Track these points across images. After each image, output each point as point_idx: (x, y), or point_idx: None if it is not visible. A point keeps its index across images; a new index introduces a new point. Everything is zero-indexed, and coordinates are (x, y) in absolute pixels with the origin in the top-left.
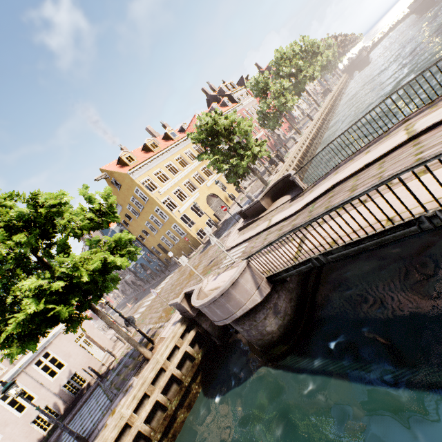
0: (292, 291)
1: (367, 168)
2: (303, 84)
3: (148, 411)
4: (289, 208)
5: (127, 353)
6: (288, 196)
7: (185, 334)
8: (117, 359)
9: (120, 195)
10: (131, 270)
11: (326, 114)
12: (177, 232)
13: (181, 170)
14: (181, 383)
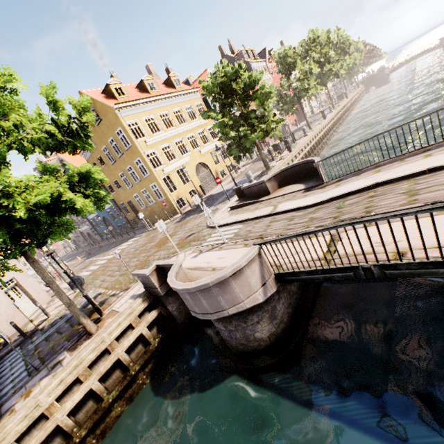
0: (292, 294)
1: (430, 173)
2: (327, 78)
3: (76, 401)
4: (304, 199)
5: (64, 316)
6: (301, 185)
7: (144, 313)
8: (51, 319)
9: (97, 132)
10: (90, 221)
11: (338, 118)
12: (155, 193)
13: (176, 126)
14: (127, 371)
